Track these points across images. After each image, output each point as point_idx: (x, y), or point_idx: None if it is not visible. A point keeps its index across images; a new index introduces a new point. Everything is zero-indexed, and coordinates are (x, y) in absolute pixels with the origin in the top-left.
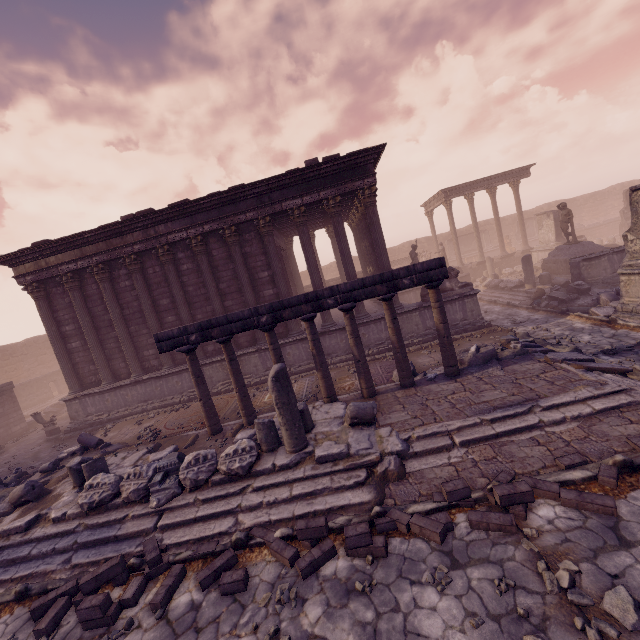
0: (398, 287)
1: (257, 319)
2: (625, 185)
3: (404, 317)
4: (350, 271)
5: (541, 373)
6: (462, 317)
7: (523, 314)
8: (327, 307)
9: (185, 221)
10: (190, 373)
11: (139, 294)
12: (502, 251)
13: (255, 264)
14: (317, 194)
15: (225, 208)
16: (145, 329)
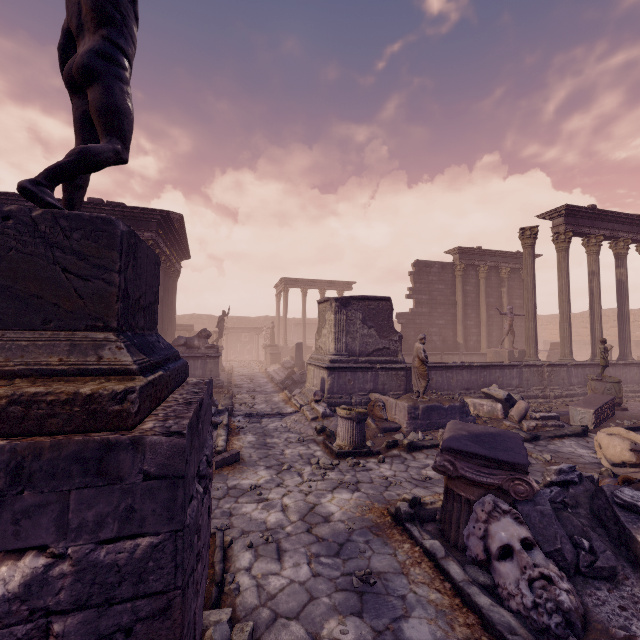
0: None
1: None
2: None
3: None
4: None
5: None
6: (201, 374)
7: (266, 387)
8: None
9: None
10: None
11: None
12: None
13: None
14: None
15: None
16: None
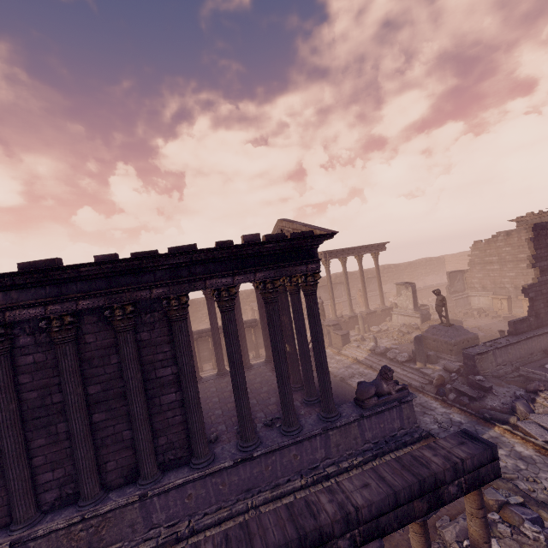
0: (442, 500)
1: None
2: (428, 260)
3: (342, 429)
4: (284, 371)
5: None
6: (399, 425)
7: (438, 408)
8: None
9: (46, 290)
10: None
11: None
12: (367, 308)
13: (153, 357)
14: (253, 274)
15: (120, 278)
16: None
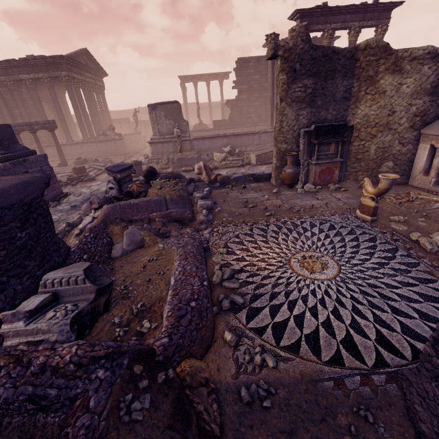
0: (34, 129)
1: None
2: None
3: (88, 145)
4: (60, 118)
5: None
6: (115, 149)
7: None
8: None
9: None
10: None
11: None
12: (210, 121)
13: (11, 105)
14: (37, 74)
15: None
16: None
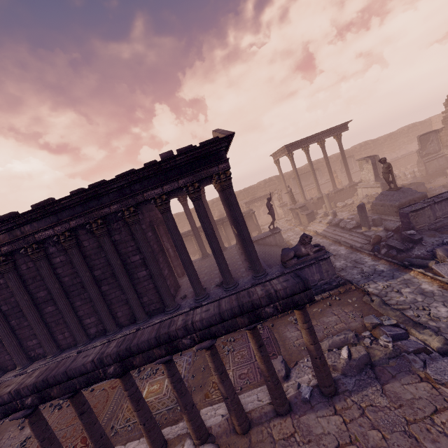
0: (261, 317)
1: (103, 371)
2: (410, 127)
3: None
4: (215, 248)
5: (434, 413)
6: (319, 278)
7: (368, 262)
8: (183, 347)
9: (50, 219)
10: (33, 436)
11: (13, 292)
12: (334, 187)
13: (126, 250)
14: (176, 182)
15: (89, 203)
16: (26, 321)
